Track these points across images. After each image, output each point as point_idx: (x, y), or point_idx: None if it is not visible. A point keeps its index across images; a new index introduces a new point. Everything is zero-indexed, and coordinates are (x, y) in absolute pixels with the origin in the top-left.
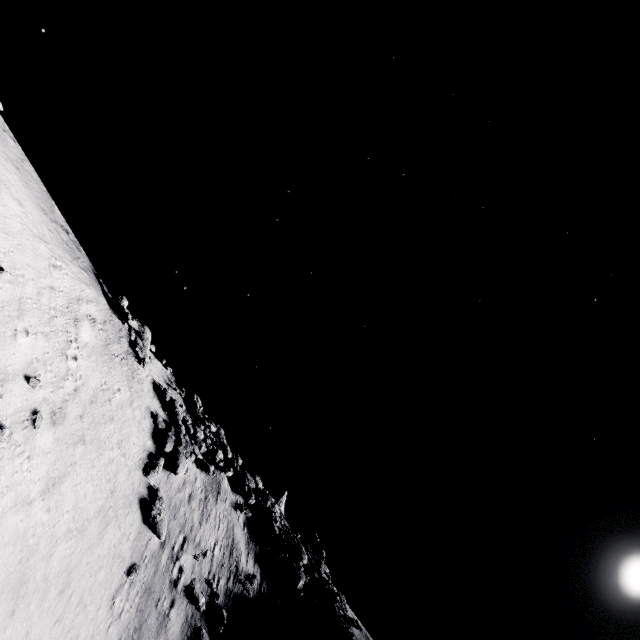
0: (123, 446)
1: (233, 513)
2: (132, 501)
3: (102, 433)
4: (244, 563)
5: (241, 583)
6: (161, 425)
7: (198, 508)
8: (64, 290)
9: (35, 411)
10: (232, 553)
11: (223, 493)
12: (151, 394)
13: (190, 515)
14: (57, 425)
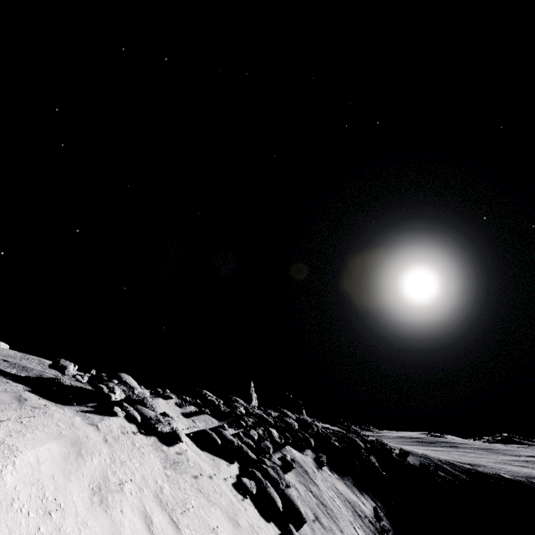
0: None
1: (324, 475)
2: None
3: None
4: (365, 509)
5: (382, 531)
6: (253, 488)
7: (327, 518)
8: None
9: None
10: (359, 514)
11: (306, 467)
12: (209, 462)
13: None
14: None
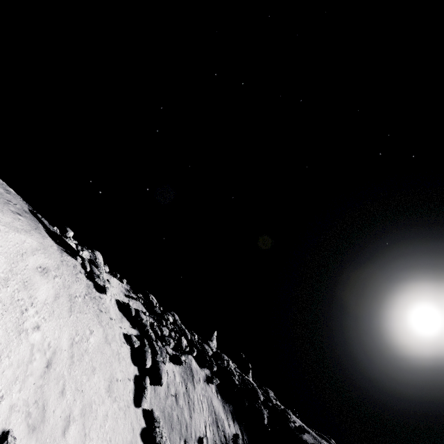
0: (111, 390)
1: (207, 388)
2: (135, 443)
3: (88, 393)
4: (228, 428)
5: None
6: (136, 344)
7: (184, 403)
8: (0, 251)
9: (2, 435)
10: (218, 426)
11: (195, 374)
12: (119, 316)
13: (181, 415)
14: (37, 427)
